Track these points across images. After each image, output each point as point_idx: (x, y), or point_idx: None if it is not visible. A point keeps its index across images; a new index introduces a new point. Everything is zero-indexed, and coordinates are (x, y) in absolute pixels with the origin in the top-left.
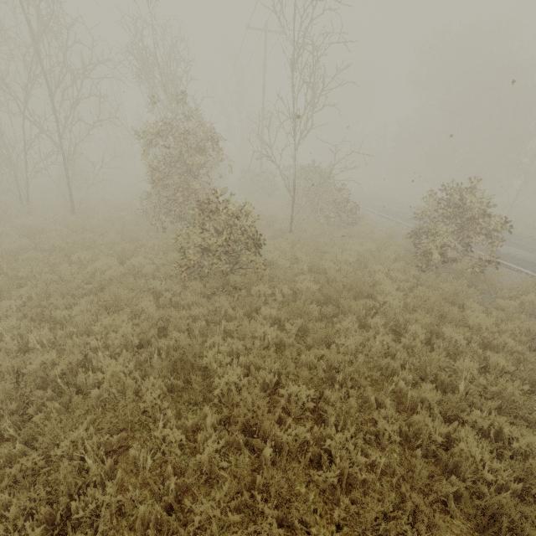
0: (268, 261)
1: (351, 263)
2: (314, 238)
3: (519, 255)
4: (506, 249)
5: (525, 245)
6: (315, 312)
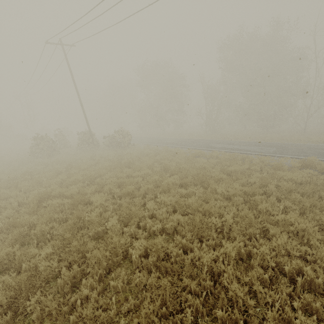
0: None
1: None
2: None
3: None
4: None
5: None
6: None
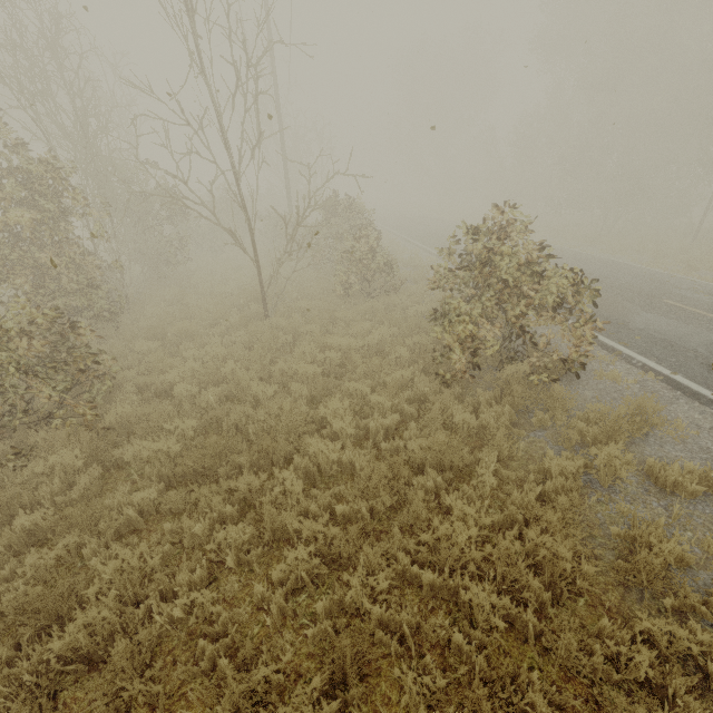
0: (173, 382)
1: (333, 371)
2: (296, 326)
3: (662, 330)
4: (643, 319)
5: (684, 309)
6: (129, 513)
